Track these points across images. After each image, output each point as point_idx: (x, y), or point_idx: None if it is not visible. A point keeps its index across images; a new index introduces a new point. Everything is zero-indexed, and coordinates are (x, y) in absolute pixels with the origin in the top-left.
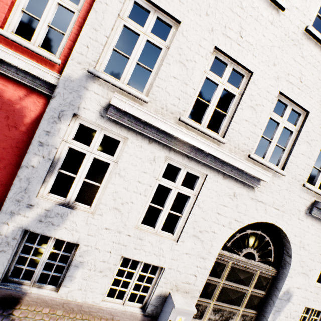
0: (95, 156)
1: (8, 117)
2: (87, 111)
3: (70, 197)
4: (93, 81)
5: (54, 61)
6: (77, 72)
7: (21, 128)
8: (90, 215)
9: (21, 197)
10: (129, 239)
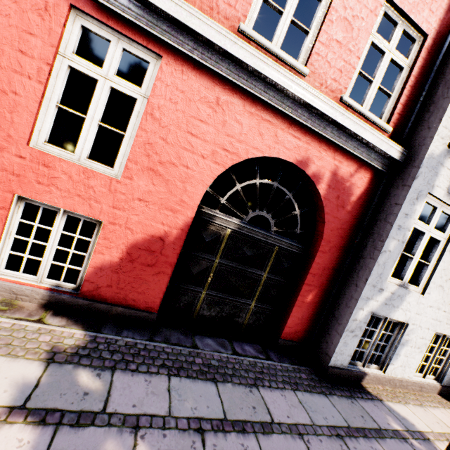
0: (430, 235)
1: (338, 196)
2: (438, 188)
3: (405, 278)
4: (448, 156)
5: (388, 130)
6: (439, 148)
7: (347, 207)
8: (421, 295)
9: (376, 283)
10: (444, 315)
